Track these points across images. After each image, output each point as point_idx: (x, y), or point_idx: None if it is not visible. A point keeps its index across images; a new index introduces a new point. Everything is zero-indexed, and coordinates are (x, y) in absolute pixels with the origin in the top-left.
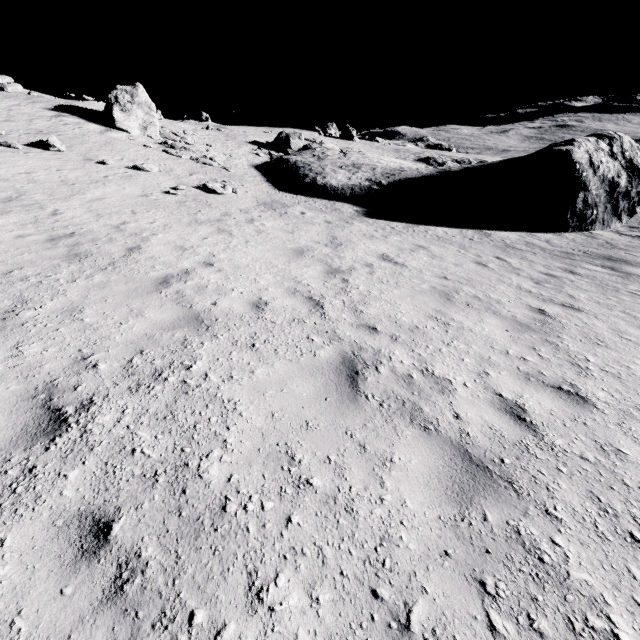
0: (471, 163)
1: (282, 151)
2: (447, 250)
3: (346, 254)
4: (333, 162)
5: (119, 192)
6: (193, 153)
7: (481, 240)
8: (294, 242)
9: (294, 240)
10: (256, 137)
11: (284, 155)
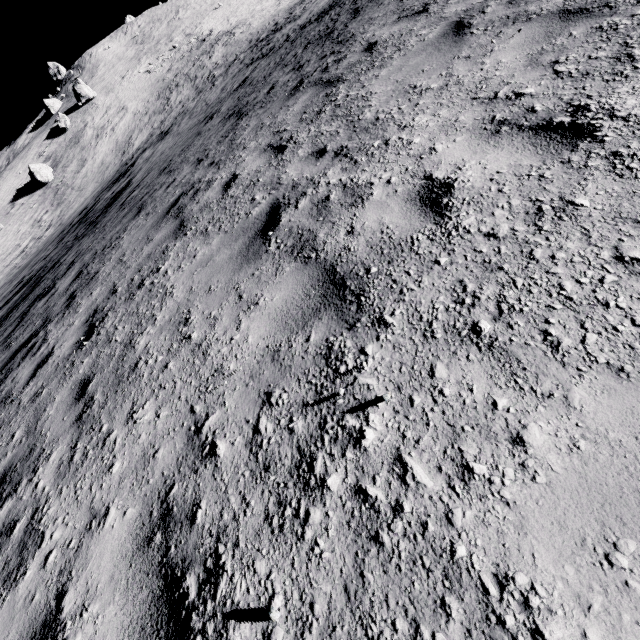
0: None
1: None
2: None
3: None
4: None
5: (243, 8)
6: None
7: None
8: None
9: None
10: None
11: None
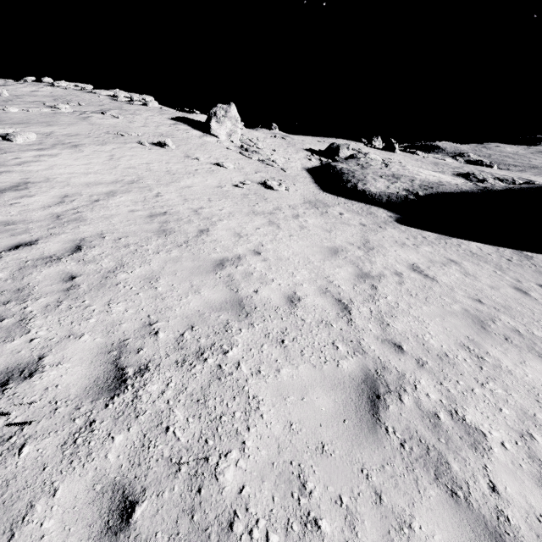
0: (515, 182)
1: (331, 158)
2: (481, 269)
3: (377, 259)
4: (375, 171)
5: (203, 182)
6: (261, 156)
7: (521, 262)
8: (330, 241)
9: (331, 239)
10: (311, 145)
11: (332, 161)
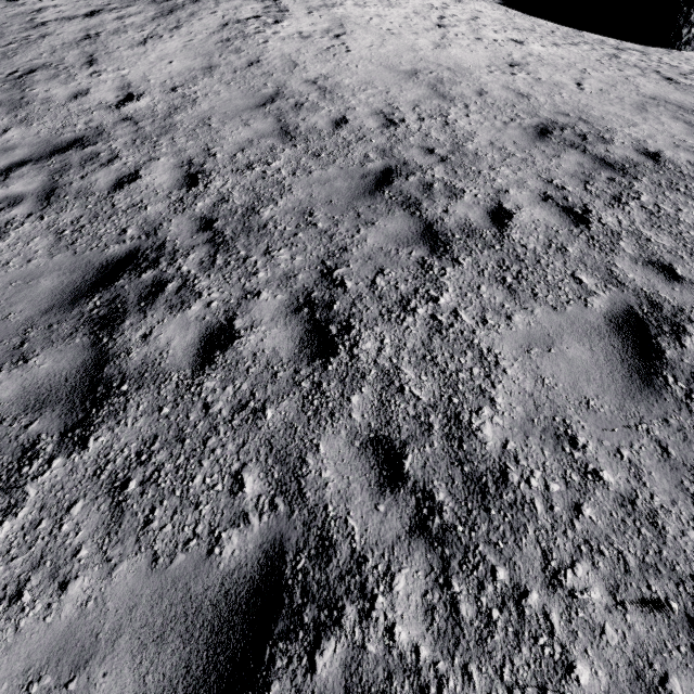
0: None
1: None
2: (525, 22)
3: (459, 5)
4: None
5: None
6: None
7: (565, 31)
8: None
9: None
10: None
11: None
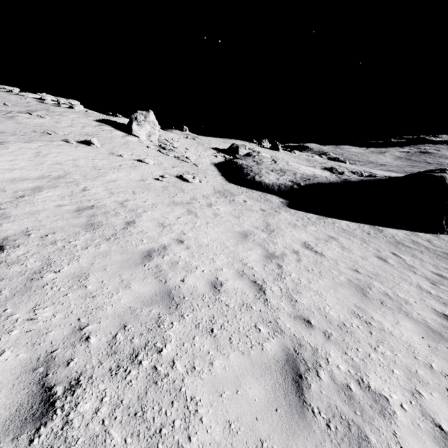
0: (362, 174)
1: (232, 155)
2: (352, 242)
3: (278, 240)
4: (267, 166)
5: (127, 176)
6: (176, 153)
7: (376, 235)
8: (240, 226)
9: (240, 224)
10: (216, 145)
11: (234, 158)
